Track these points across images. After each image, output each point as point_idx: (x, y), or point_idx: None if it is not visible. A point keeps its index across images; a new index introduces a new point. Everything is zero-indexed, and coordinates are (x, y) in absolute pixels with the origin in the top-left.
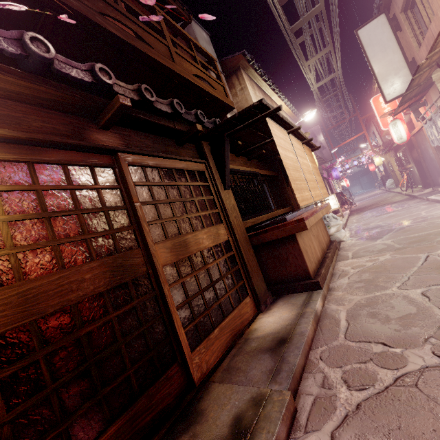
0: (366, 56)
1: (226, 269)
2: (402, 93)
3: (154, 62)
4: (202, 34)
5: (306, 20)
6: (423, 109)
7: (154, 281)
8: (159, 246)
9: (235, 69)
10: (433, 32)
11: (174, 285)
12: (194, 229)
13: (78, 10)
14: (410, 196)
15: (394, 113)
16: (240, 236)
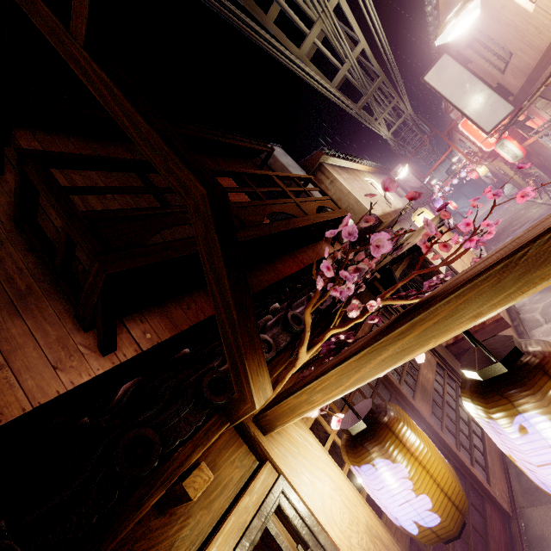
0: (443, 97)
1: (453, 392)
2: (501, 119)
3: (301, 228)
4: (278, 151)
5: (371, 94)
6: (529, 121)
7: (431, 434)
8: (417, 401)
9: (317, 165)
10: (517, 65)
11: (444, 431)
12: (417, 369)
13: (267, 234)
14: (550, 205)
15: (498, 135)
16: (442, 352)
